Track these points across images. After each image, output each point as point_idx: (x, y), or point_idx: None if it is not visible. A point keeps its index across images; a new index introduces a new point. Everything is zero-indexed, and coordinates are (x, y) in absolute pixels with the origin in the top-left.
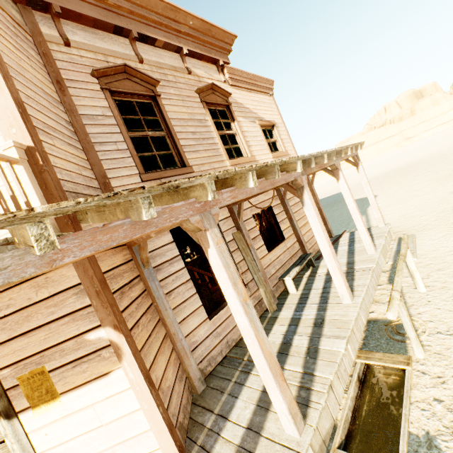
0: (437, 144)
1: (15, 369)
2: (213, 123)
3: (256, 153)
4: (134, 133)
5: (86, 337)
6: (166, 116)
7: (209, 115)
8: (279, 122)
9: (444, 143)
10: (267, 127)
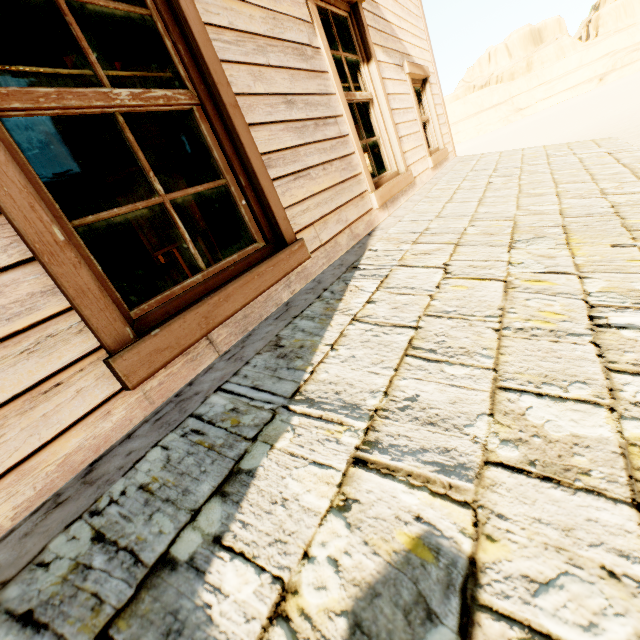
0: (568, 124)
1: None
2: (332, 62)
3: (410, 159)
4: (24, 93)
5: None
6: (189, 8)
7: (321, 31)
8: (431, 72)
9: (581, 124)
10: (416, 82)
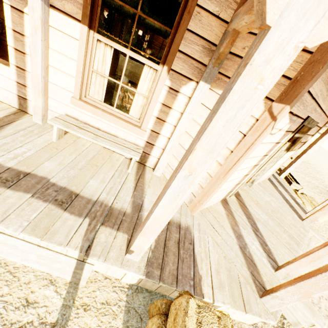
0: None
1: (304, 136)
2: None
3: None
4: None
5: (309, 137)
6: None
7: None
8: None
9: None
10: None
